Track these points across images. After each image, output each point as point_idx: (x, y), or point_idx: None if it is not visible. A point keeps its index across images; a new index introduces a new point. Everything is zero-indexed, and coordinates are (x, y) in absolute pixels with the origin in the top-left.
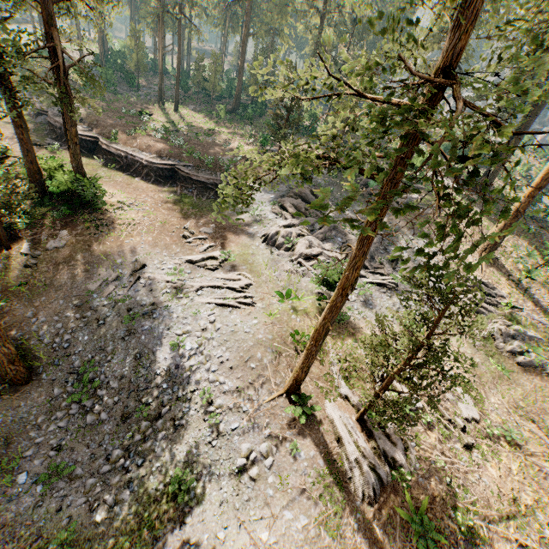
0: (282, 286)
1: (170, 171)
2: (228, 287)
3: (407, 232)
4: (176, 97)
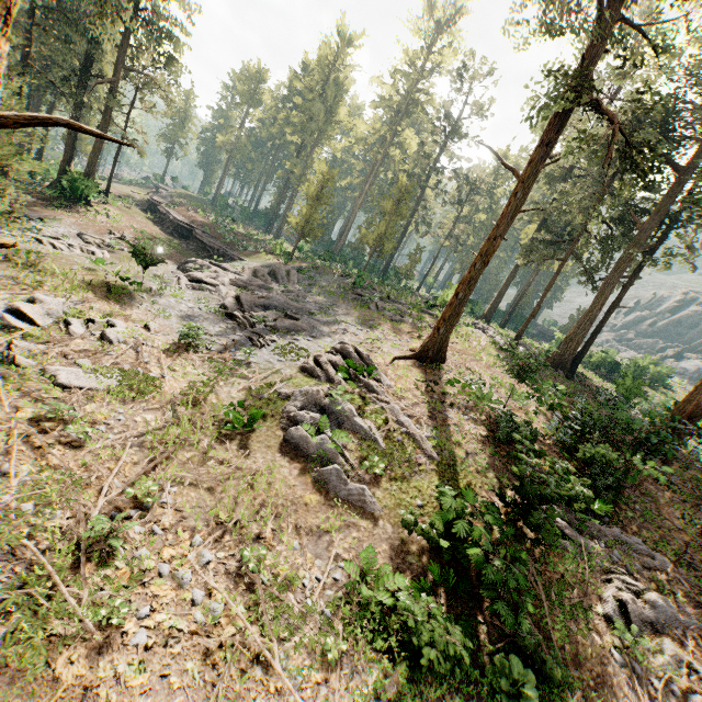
0: (122, 270)
1: (189, 232)
2: (69, 243)
3: (349, 319)
4: (278, 228)
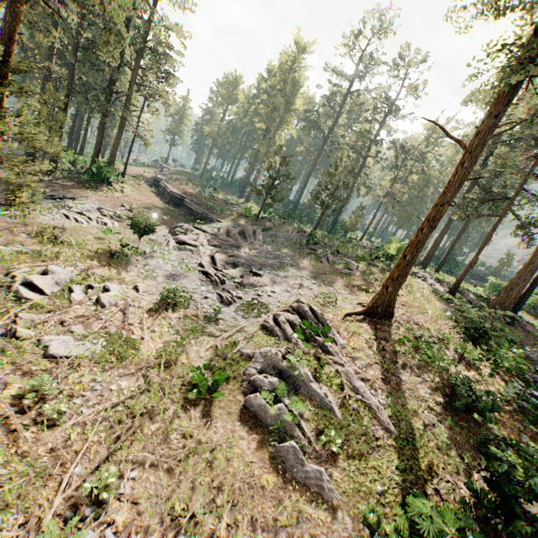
0: (126, 236)
1: (181, 200)
2: (89, 217)
3: (304, 273)
4: (248, 194)
